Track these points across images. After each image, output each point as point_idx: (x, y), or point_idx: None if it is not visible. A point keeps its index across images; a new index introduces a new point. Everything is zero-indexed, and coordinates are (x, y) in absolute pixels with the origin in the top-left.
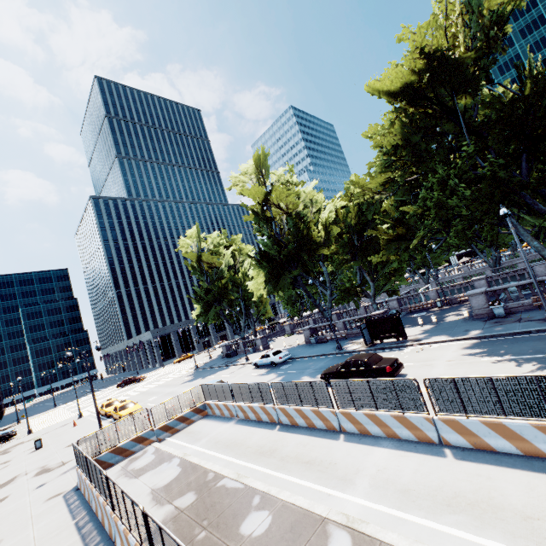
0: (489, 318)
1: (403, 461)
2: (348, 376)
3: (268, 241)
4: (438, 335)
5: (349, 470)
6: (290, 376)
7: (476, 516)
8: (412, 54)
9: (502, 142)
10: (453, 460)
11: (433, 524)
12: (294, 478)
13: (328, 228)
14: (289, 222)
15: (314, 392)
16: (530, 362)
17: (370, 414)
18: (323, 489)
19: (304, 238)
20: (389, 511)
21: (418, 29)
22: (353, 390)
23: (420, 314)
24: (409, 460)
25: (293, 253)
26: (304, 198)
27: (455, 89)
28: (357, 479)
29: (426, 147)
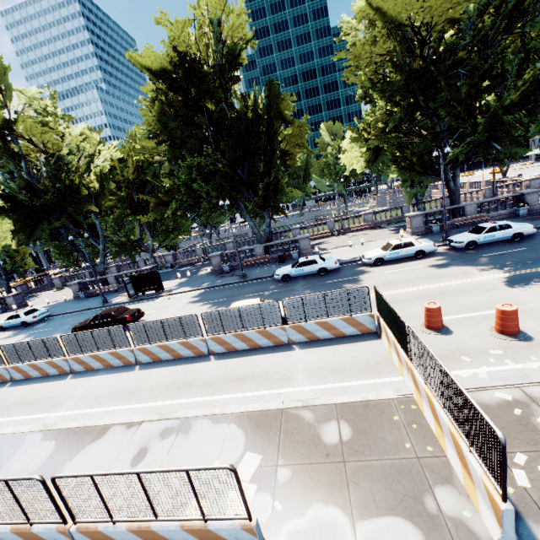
0: (221, 273)
1: (107, 380)
2: (96, 328)
3: (13, 185)
4: (185, 287)
5: (64, 397)
6: (42, 335)
7: (130, 396)
8: (172, 43)
9: (233, 149)
10: (137, 371)
11: (104, 408)
12: (12, 417)
13: (102, 179)
14: (45, 166)
15: (47, 347)
16: (217, 304)
17: (94, 355)
18: (36, 416)
19: (66, 188)
20: (80, 412)
21: (176, 22)
22: (81, 340)
23: (187, 268)
24: (111, 378)
25: (53, 204)
26: (70, 140)
27: (203, 93)
28: (68, 401)
29: (181, 134)
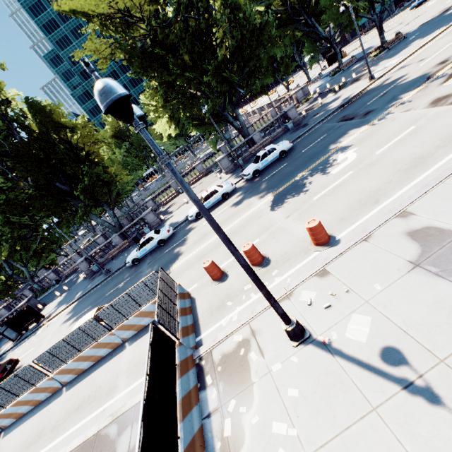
0: (93, 275)
1: None
2: None
3: None
4: (62, 305)
5: None
6: None
7: None
8: None
9: (35, 171)
10: (1, 440)
11: None
12: None
13: None
14: None
15: None
16: (83, 316)
17: None
18: None
19: None
20: None
21: None
22: None
23: (70, 278)
24: None
25: None
26: None
27: None
28: None
29: None
